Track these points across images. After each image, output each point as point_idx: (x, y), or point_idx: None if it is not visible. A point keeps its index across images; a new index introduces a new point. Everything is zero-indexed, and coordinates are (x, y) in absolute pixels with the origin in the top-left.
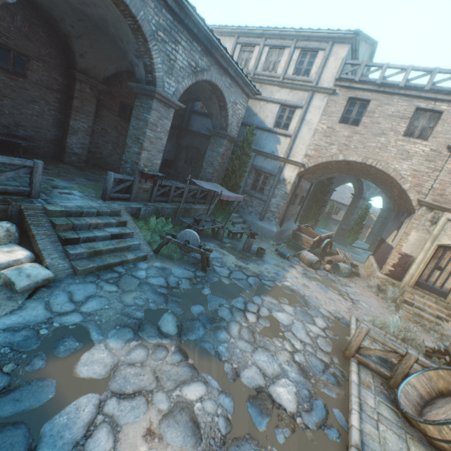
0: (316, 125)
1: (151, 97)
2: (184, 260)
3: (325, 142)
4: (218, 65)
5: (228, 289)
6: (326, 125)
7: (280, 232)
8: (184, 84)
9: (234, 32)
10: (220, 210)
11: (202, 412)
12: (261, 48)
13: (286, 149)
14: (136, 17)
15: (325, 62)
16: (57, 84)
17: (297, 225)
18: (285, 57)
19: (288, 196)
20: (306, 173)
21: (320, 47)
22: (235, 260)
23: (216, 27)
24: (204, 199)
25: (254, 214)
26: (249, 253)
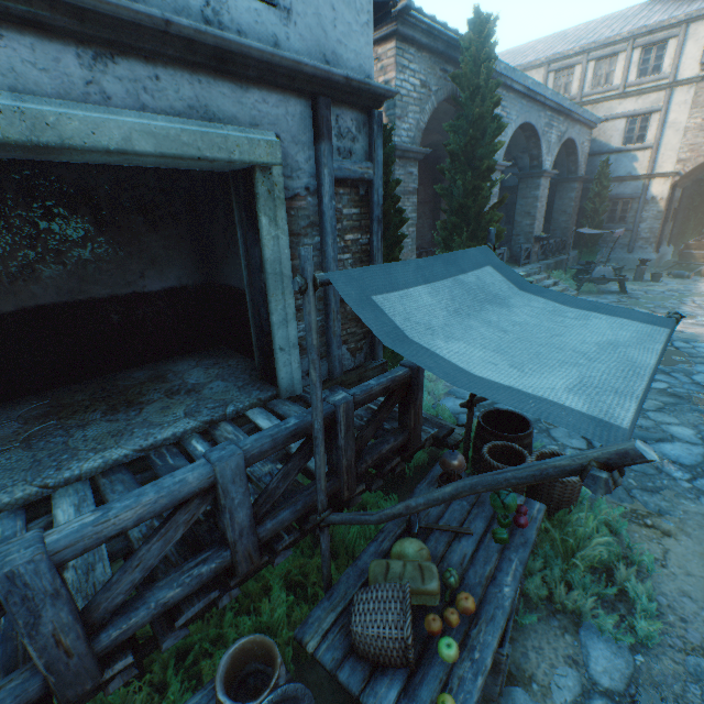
0: (684, 124)
1: (537, 177)
2: (600, 292)
3: (703, 138)
4: (571, 121)
5: (656, 298)
6: (700, 119)
7: (658, 259)
8: (554, 154)
9: (541, 62)
10: (586, 254)
11: (701, 324)
12: (583, 67)
13: (647, 163)
14: (536, 130)
15: (680, 50)
16: (428, 197)
17: (670, 249)
18: (620, 64)
19: (662, 214)
20: (680, 180)
21: (669, 36)
22: (636, 287)
23: (516, 66)
24: (562, 249)
25: (617, 249)
26: (642, 282)
